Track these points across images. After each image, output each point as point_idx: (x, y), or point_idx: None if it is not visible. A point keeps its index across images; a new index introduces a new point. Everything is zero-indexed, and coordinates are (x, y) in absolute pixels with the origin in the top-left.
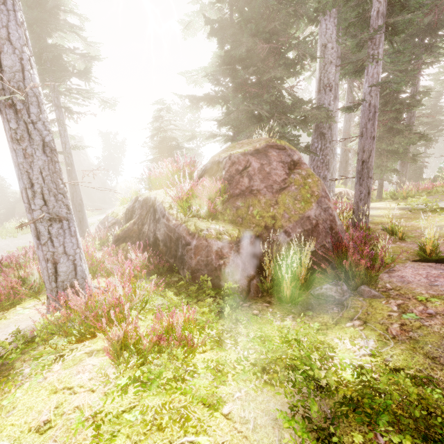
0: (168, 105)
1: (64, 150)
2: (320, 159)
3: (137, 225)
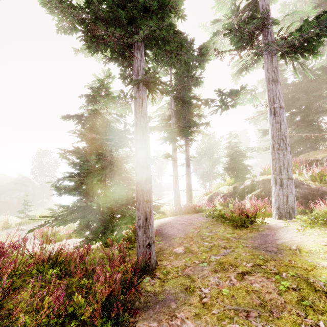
0: (237, 134)
1: (187, 158)
2: None
3: (264, 192)
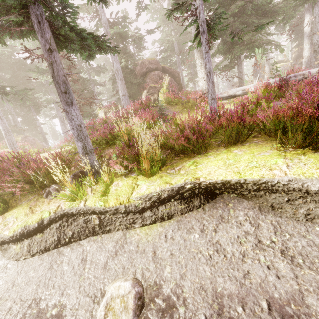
0: None
1: None
2: None
3: None
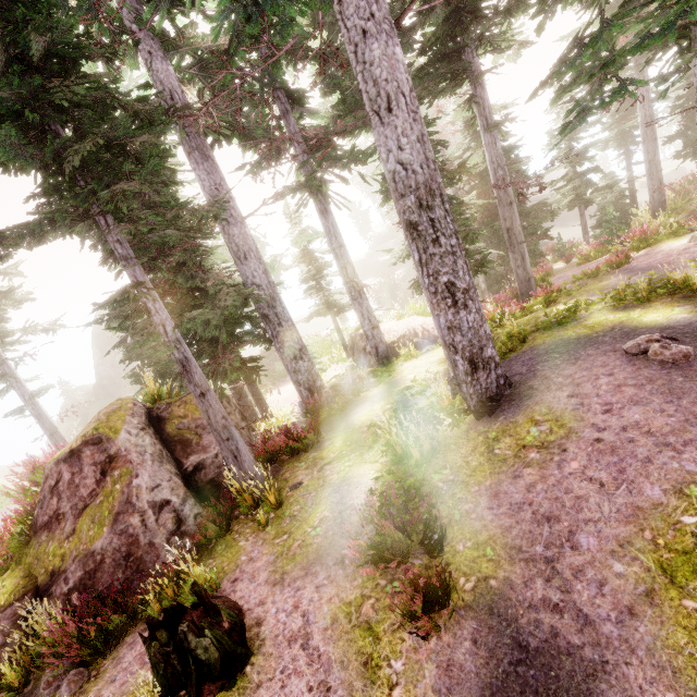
0: None
1: (26, 403)
2: (278, 349)
3: None
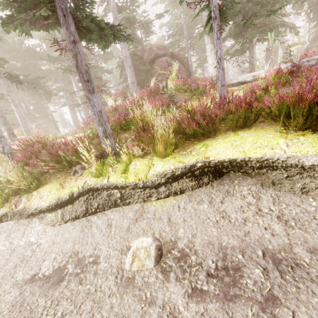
0: None
1: None
2: None
3: None
